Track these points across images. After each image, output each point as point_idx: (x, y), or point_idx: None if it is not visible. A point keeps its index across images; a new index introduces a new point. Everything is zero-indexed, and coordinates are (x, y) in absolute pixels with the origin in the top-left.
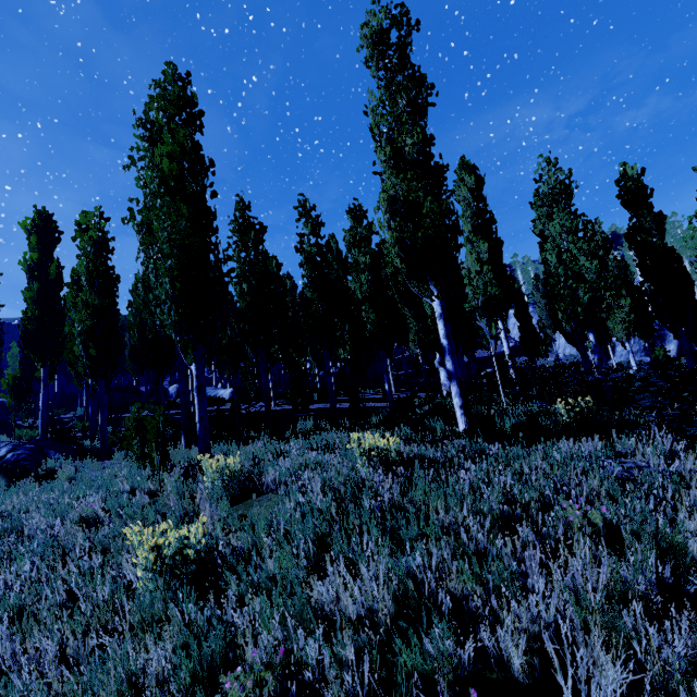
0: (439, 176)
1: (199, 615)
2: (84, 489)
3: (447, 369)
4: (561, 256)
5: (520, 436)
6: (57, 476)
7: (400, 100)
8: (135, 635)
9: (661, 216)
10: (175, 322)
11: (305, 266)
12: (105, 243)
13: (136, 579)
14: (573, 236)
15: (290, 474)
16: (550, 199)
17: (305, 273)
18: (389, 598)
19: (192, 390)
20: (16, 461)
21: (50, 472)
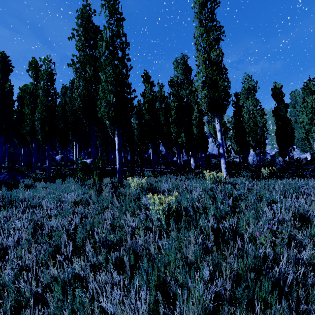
0: (225, 71)
1: (208, 224)
2: (59, 192)
3: (220, 153)
4: (249, 115)
5: (261, 177)
6: (37, 186)
7: (211, 35)
8: (160, 238)
9: (287, 105)
10: (111, 117)
11: (146, 103)
12: (52, 75)
13: (142, 219)
14: (256, 108)
15: (173, 187)
16: (248, 91)
17: (145, 107)
18: (289, 214)
19: (75, 157)
20: (3, 180)
21: (26, 186)
